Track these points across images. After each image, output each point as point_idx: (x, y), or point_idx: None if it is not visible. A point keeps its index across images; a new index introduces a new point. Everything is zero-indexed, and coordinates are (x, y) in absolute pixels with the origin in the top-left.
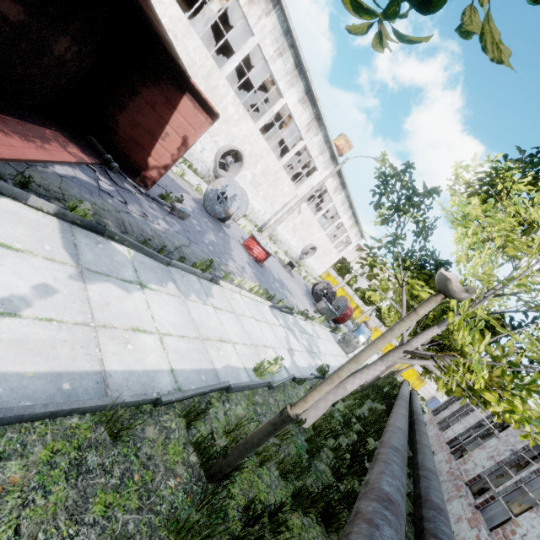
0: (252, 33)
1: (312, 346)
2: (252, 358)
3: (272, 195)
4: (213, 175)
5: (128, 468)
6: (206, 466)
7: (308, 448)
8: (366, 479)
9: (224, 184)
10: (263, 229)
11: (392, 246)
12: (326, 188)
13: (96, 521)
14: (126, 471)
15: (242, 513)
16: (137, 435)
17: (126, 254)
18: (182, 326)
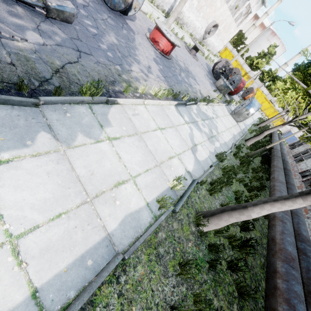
0: None
1: (212, 130)
2: (156, 183)
3: None
4: None
5: None
6: None
7: (208, 254)
8: None
9: None
10: (170, 13)
11: None
12: None
13: None
14: None
15: None
16: None
17: None
18: (58, 199)
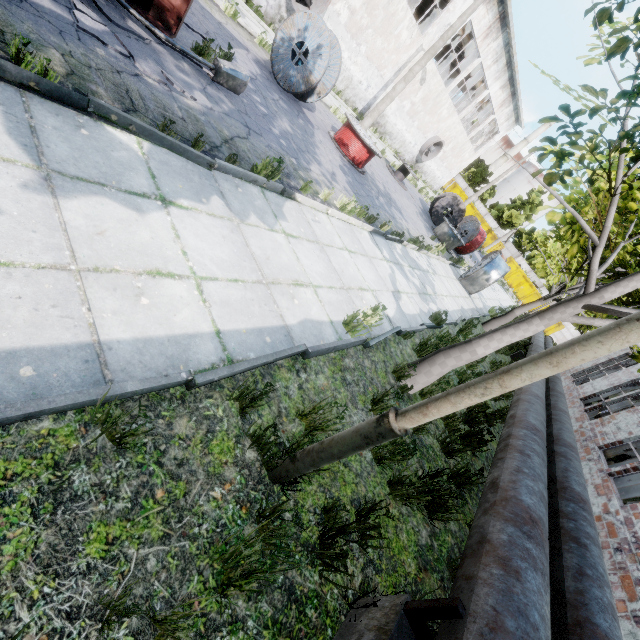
0: None
1: (426, 286)
2: (342, 306)
3: (380, 50)
4: (286, 16)
5: (145, 483)
6: (268, 465)
7: None
8: (494, 477)
9: (302, 25)
10: (365, 114)
11: (628, 104)
12: (471, 29)
13: (92, 566)
14: (143, 487)
15: (321, 515)
16: (160, 434)
17: (134, 148)
18: (235, 266)
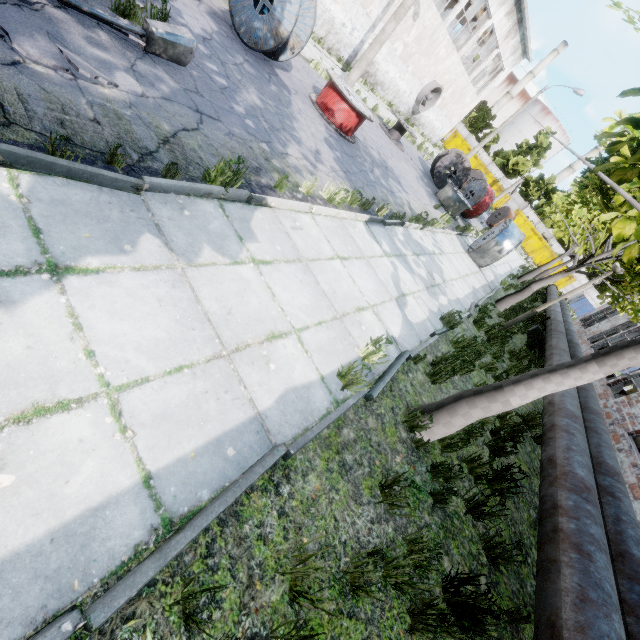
0: None
1: (433, 274)
2: (336, 347)
3: None
4: None
5: None
6: None
7: (431, 482)
8: (550, 609)
9: None
10: (352, 63)
11: None
12: None
13: None
14: None
15: None
16: None
17: (1, 190)
18: (177, 343)
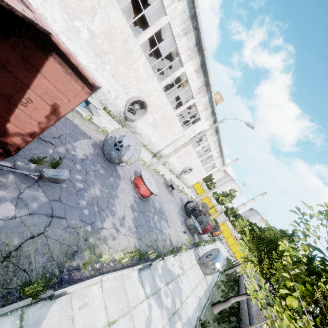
0: (165, 12)
1: (175, 299)
2: None
3: (166, 133)
4: (123, 116)
5: None
6: None
7: None
8: None
9: (122, 134)
10: (157, 154)
11: None
12: None
13: None
14: None
15: None
16: None
17: None
18: None
